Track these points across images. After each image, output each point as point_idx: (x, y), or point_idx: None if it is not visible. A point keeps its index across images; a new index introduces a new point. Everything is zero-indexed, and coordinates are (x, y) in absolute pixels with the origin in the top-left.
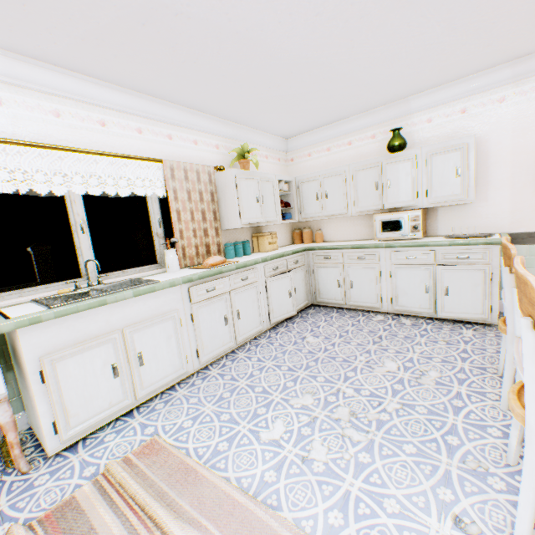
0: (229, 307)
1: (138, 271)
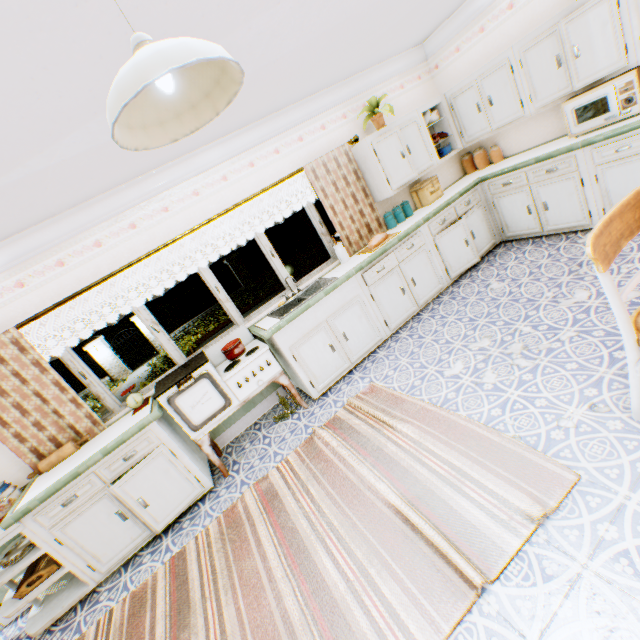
0: (402, 278)
1: (319, 271)
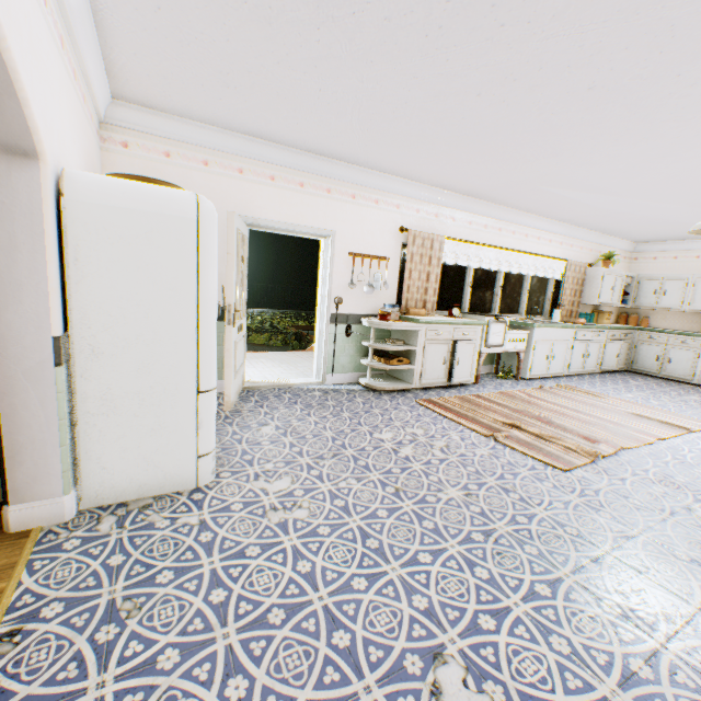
0: (586, 349)
1: (536, 317)
